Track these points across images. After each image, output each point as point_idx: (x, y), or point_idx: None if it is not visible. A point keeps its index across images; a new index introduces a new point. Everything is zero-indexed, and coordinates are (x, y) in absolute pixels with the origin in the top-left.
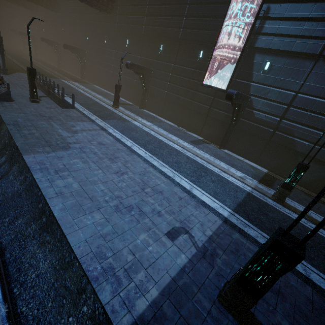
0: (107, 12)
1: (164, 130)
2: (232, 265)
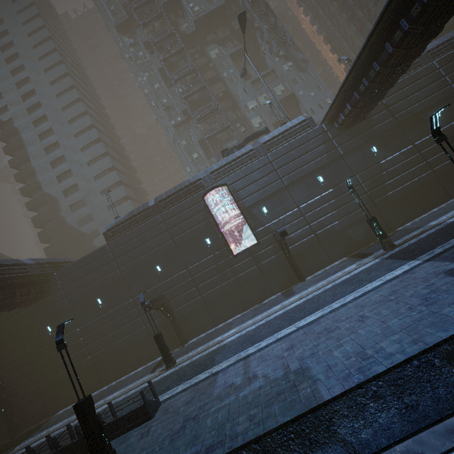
0: (42, 297)
1: (256, 316)
2: None
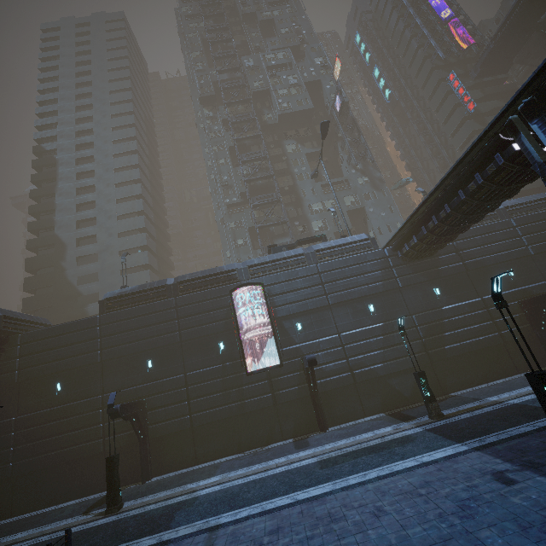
0: None
1: (251, 465)
2: (541, 455)
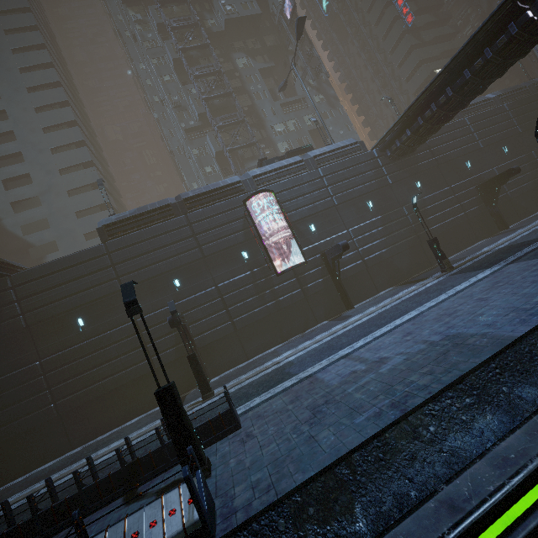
0: None
1: (313, 338)
2: None
